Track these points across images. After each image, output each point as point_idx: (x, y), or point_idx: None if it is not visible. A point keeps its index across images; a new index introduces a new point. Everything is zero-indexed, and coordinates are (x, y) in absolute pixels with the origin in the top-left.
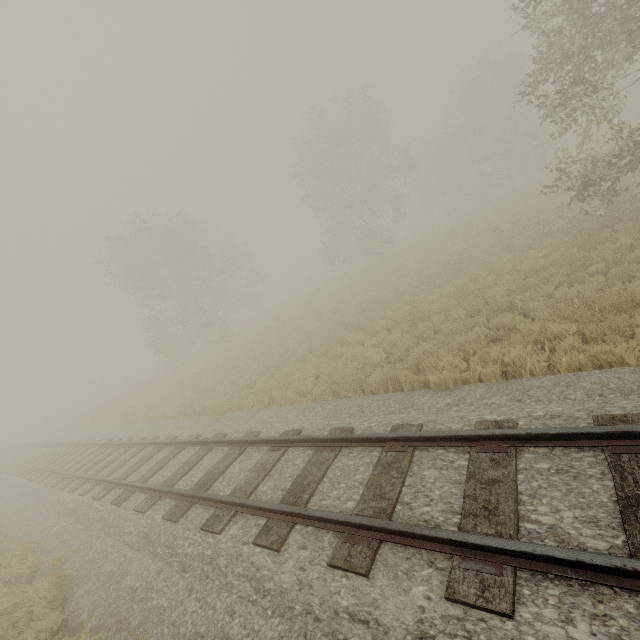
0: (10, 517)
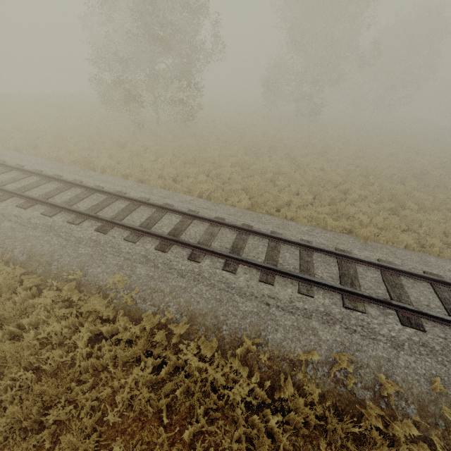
0: (151, 287)
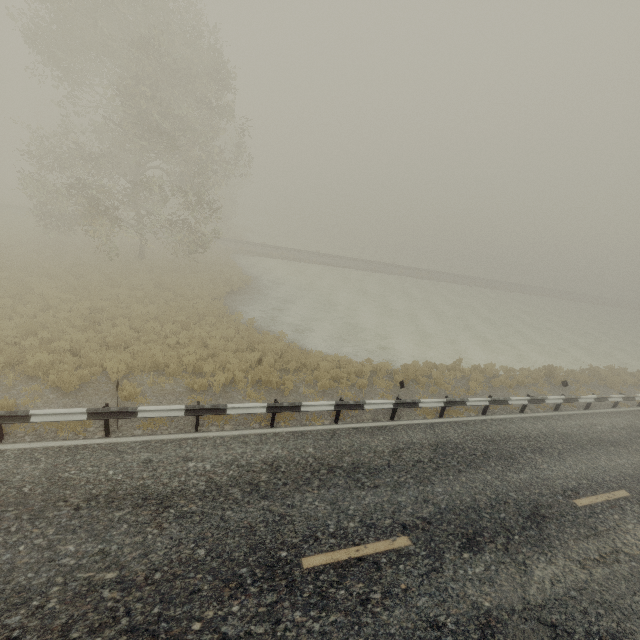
0: None
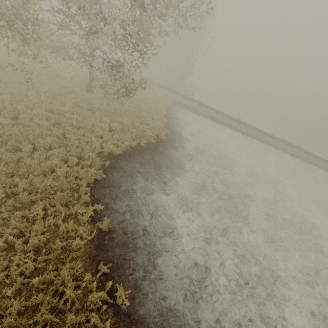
0: None
